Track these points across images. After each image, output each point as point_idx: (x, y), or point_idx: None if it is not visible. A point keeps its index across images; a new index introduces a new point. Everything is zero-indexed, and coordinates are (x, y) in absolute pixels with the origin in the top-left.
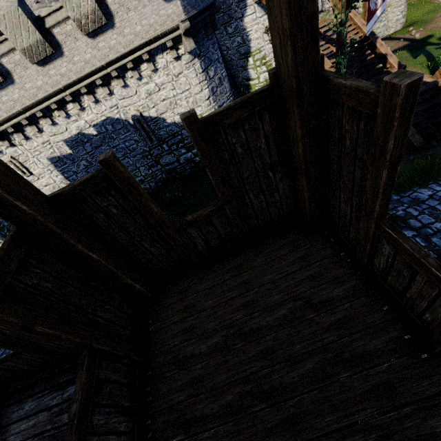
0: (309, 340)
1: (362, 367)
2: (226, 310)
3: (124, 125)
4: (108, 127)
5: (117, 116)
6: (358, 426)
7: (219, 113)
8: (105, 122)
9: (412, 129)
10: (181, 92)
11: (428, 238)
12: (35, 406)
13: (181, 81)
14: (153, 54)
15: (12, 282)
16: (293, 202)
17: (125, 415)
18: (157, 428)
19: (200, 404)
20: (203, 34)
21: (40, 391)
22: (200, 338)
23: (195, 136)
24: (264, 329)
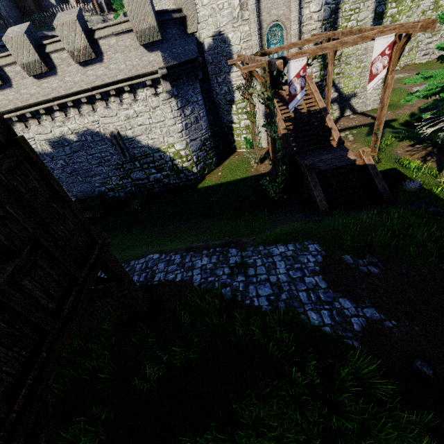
0: None
1: None
2: None
3: (102, 138)
4: (88, 137)
5: (97, 130)
6: None
7: None
8: (86, 133)
9: (322, 195)
10: (157, 122)
11: (248, 285)
12: None
13: (157, 113)
14: (135, 88)
15: None
16: None
17: None
18: None
19: None
20: (184, 80)
21: None
22: None
23: None
24: None
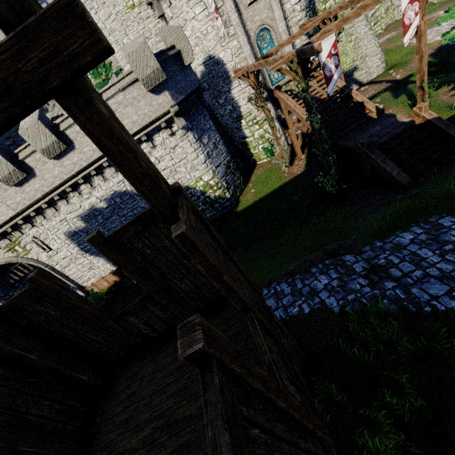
0: None
1: None
2: (160, 398)
3: (131, 195)
4: (117, 200)
5: (124, 189)
6: None
7: (117, 231)
8: (114, 196)
9: (396, 168)
10: (179, 161)
11: (407, 289)
12: None
13: (178, 152)
14: (150, 135)
15: None
16: None
17: None
18: None
19: None
20: (194, 111)
21: None
22: (134, 431)
23: (102, 249)
24: (186, 420)
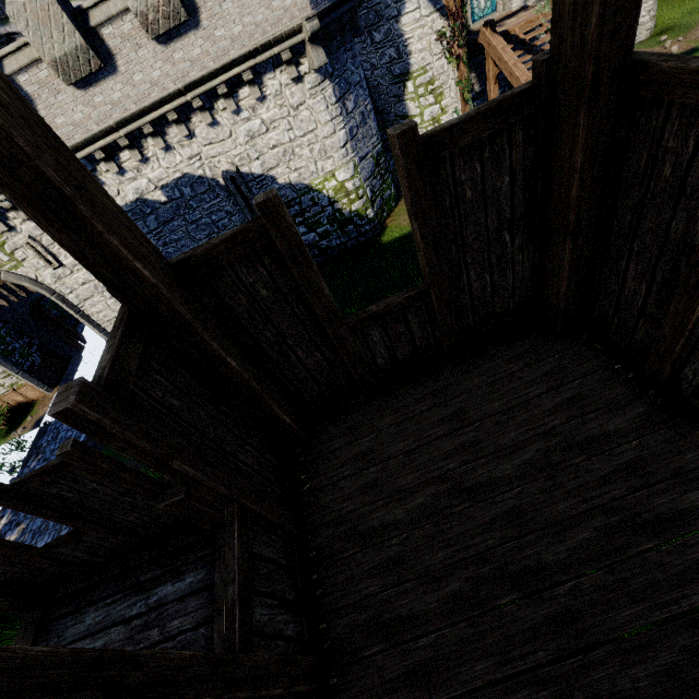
0: (579, 497)
1: (675, 534)
2: (430, 456)
3: (210, 186)
4: (185, 190)
5: (199, 173)
6: (680, 622)
7: (451, 127)
8: (180, 183)
9: None
10: (302, 135)
11: None
12: (103, 618)
13: (302, 117)
14: (259, 73)
15: (134, 390)
16: (531, 288)
17: (290, 613)
18: (338, 636)
19: (405, 598)
20: (338, 42)
21: (109, 595)
22: (392, 499)
23: (409, 165)
24: (499, 483)
